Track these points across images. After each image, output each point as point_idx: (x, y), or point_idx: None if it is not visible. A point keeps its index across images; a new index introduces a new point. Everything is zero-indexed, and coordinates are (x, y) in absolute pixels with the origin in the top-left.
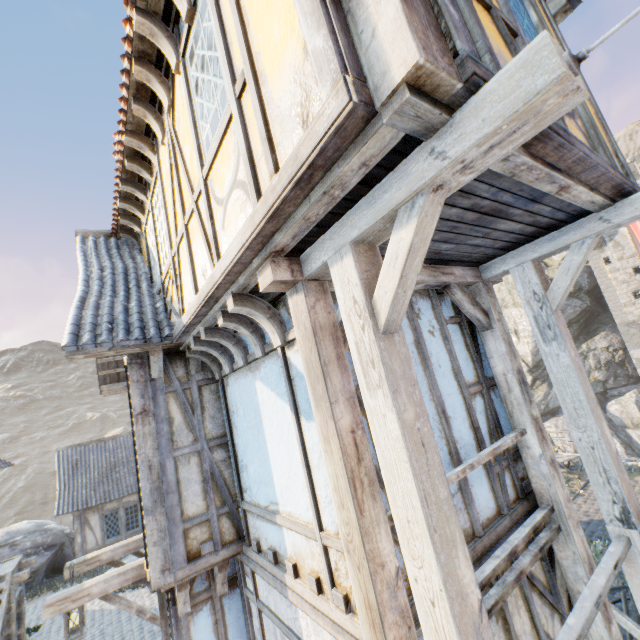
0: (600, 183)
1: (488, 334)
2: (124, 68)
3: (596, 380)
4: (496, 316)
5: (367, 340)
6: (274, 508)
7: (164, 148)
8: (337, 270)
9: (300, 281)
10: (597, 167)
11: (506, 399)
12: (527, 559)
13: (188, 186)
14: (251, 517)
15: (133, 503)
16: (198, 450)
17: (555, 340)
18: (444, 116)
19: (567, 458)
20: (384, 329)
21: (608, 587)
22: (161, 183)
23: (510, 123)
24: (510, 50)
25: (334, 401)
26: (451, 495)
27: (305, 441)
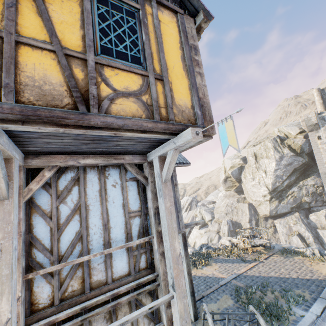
0: (149, 129)
1: (147, 188)
2: None
3: (305, 201)
4: (151, 180)
5: None
6: None
7: None
8: None
9: None
10: (128, 125)
11: (150, 220)
12: (127, 297)
13: None
14: None
15: None
16: None
17: (161, 197)
18: None
19: (262, 242)
20: None
21: (138, 317)
22: None
23: None
24: (64, 72)
25: None
26: (12, 273)
27: None
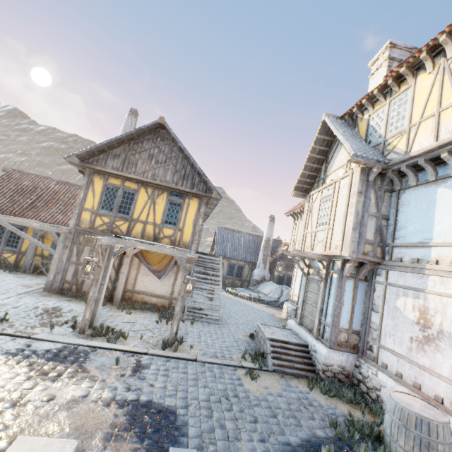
0: None
1: None
2: (434, 38)
3: None
4: None
5: None
6: (426, 241)
7: (425, 76)
8: None
9: None
10: None
11: None
12: None
13: None
14: (397, 249)
15: (241, 266)
16: (377, 216)
17: None
18: None
19: None
20: None
21: None
22: (413, 93)
23: None
24: None
25: None
26: None
27: None
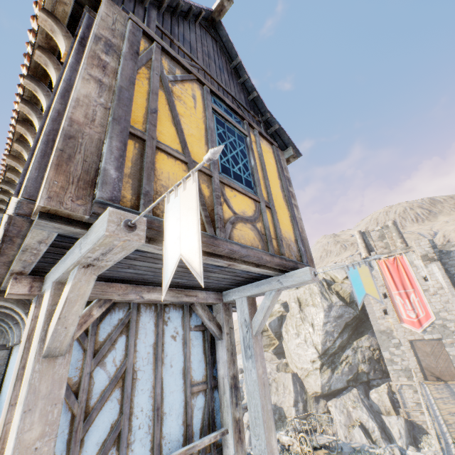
0: (264, 263)
1: (220, 343)
2: (12, 123)
3: (362, 371)
4: (227, 330)
5: (32, 360)
6: None
7: None
8: (45, 297)
9: (37, 294)
10: (250, 256)
11: (221, 399)
12: None
13: None
14: None
15: None
16: None
17: (251, 358)
18: (80, 229)
19: (326, 440)
20: (45, 353)
21: None
22: None
23: (100, 247)
24: None
25: (15, 403)
26: None
27: None
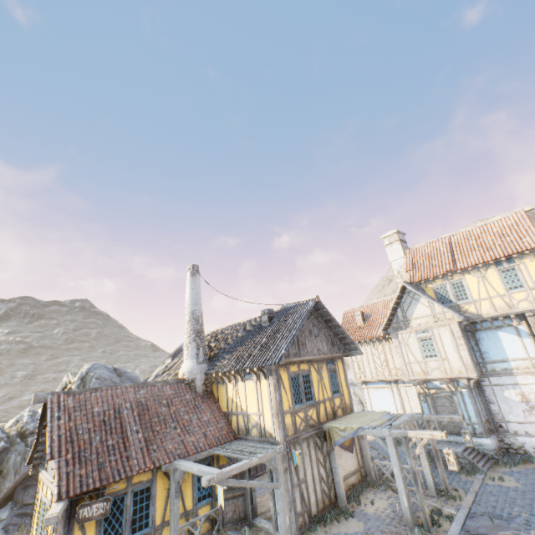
0: None
1: None
2: (476, 264)
3: None
4: None
5: None
6: (505, 358)
7: (470, 276)
8: None
9: (532, 315)
10: None
11: None
12: None
13: (495, 292)
14: (489, 364)
15: None
16: (471, 348)
17: None
18: None
19: None
20: None
21: None
22: (466, 283)
23: None
24: None
25: None
26: None
27: (523, 342)
